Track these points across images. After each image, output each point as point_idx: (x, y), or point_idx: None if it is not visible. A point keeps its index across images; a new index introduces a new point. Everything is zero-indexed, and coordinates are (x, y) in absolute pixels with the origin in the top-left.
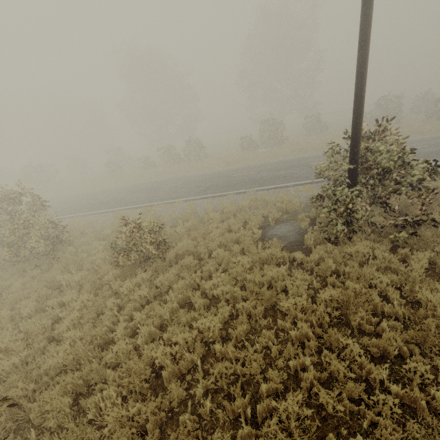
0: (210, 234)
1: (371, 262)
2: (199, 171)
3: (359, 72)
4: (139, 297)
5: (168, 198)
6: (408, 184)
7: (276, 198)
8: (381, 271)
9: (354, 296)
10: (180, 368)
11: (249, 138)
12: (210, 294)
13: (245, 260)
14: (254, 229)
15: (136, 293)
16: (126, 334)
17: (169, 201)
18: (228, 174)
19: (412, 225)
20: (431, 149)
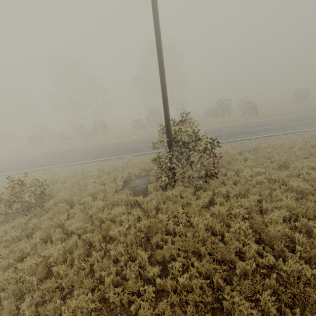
0: (86, 187)
1: (180, 200)
2: (100, 142)
3: (161, 87)
4: (11, 237)
5: (69, 162)
6: (203, 151)
7: (142, 161)
8: (185, 206)
9: (155, 223)
10: (20, 289)
11: (139, 121)
12: (69, 230)
13: (100, 204)
14: (118, 182)
15: (8, 234)
16: None
17: (69, 164)
18: (118, 144)
19: (209, 176)
20: (238, 131)
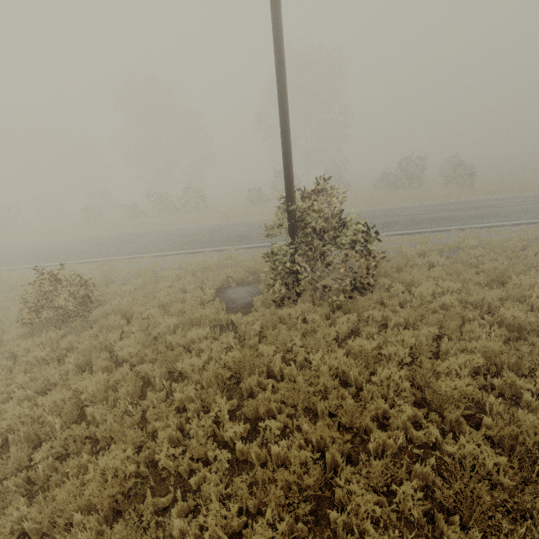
0: (156, 293)
1: (301, 326)
2: (191, 224)
3: (281, 129)
4: (35, 359)
5: (137, 252)
6: (349, 246)
7: (252, 257)
8: (309, 336)
9: (250, 357)
10: (38, 434)
11: (258, 191)
12: (120, 357)
13: (171, 320)
14: (206, 289)
15: (30, 354)
16: (0, 400)
17: (136, 255)
18: (218, 229)
19: (359, 289)
20: (430, 215)
